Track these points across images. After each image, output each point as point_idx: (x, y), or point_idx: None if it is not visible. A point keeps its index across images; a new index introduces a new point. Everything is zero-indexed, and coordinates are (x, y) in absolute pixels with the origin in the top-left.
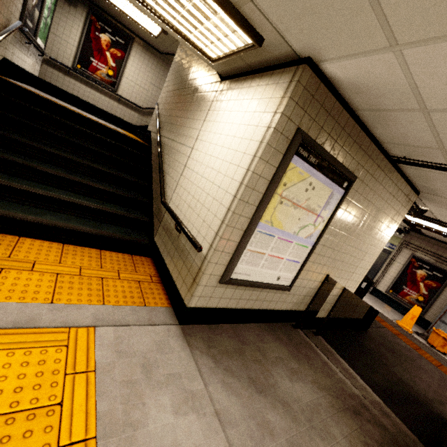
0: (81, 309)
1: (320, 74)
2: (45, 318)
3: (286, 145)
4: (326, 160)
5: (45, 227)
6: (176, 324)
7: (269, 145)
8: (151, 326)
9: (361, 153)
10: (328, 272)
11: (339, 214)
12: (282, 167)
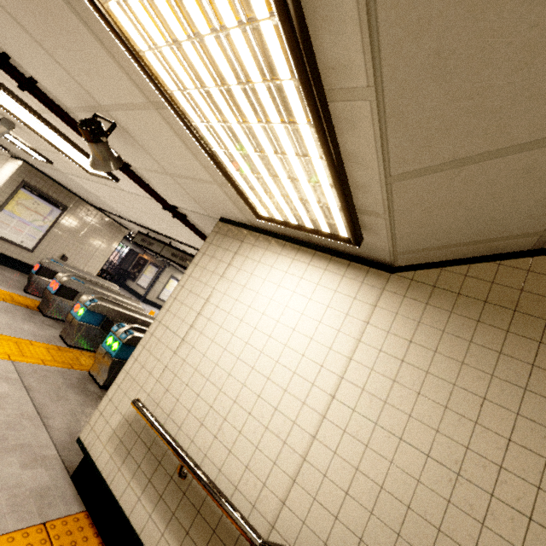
0: None
1: (33, 166)
2: None
3: (18, 184)
4: (43, 195)
5: None
6: None
7: (8, 182)
8: None
9: (69, 198)
10: (64, 253)
11: (62, 222)
12: (16, 191)
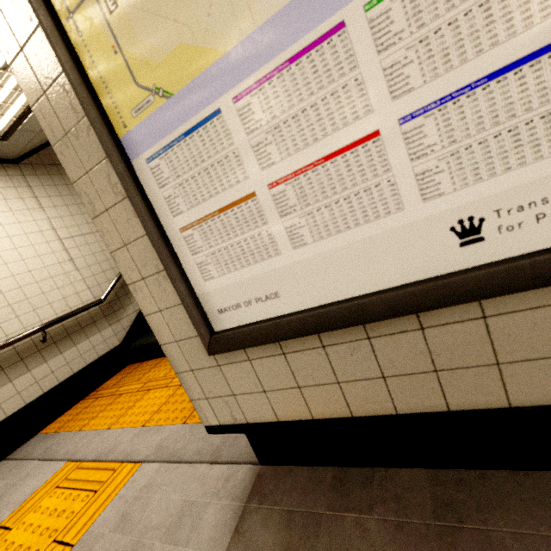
0: (157, 433)
1: None
2: (120, 448)
3: None
4: None
5: None
6: (255, 462)
7: None
8: (207, 465)
9: None
10: None
11: None
12: None
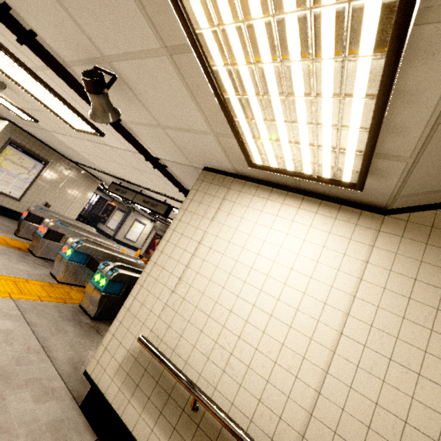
0: None
1: (17, 125)
2: None
3: (5, 142)
4: (27, 151)
5: None
6: None
7: None
8: None
9: (49, 154)
10: (47, 201)
11: (45, 175)
12: (3, 148)
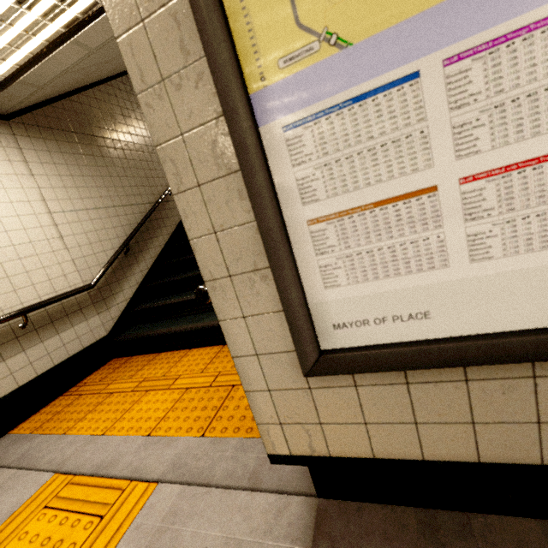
0: (169, 446)
1: None
2: (124, 461)
3: None
4: None
5: (201, 331)
6: (310, 493)
7: None
8: (247, 492)
9: None
10: None
11: None
12: None
